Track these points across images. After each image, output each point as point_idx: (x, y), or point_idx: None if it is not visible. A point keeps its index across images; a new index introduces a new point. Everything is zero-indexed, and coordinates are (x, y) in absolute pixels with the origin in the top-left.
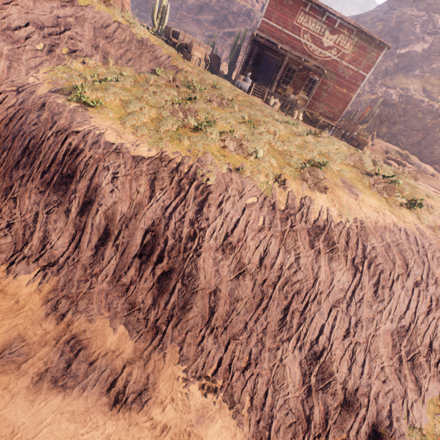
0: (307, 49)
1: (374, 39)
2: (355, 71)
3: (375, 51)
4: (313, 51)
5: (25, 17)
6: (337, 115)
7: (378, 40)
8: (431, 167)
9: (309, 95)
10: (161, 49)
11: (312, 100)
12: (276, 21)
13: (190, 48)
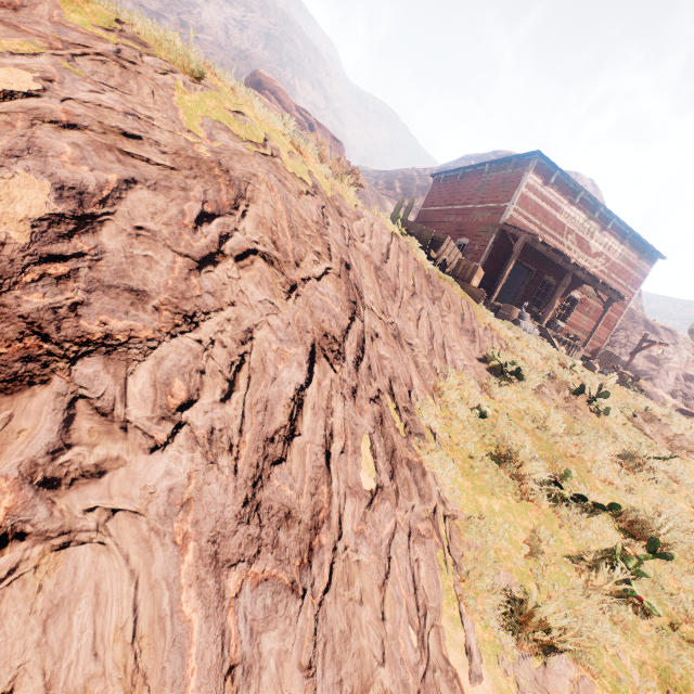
0: (570, 255)
1: (647, 246)
2: (623, 286)
3: (646, 262)
4: (576, 258)
5: (293, 317)
6: (597, 347)
7: (653, 249)
8: (664, 393)
9: (564, 319)
10: (449, 287)
11: (568, 328)
12: (532, 212)
13: (462, 270)
